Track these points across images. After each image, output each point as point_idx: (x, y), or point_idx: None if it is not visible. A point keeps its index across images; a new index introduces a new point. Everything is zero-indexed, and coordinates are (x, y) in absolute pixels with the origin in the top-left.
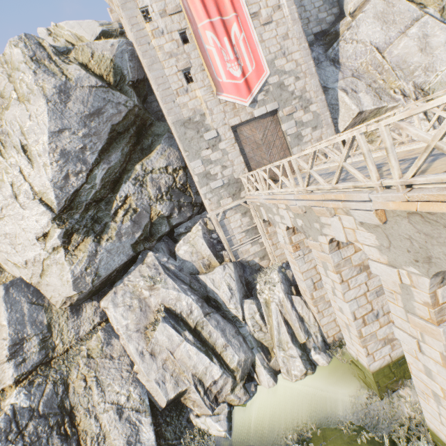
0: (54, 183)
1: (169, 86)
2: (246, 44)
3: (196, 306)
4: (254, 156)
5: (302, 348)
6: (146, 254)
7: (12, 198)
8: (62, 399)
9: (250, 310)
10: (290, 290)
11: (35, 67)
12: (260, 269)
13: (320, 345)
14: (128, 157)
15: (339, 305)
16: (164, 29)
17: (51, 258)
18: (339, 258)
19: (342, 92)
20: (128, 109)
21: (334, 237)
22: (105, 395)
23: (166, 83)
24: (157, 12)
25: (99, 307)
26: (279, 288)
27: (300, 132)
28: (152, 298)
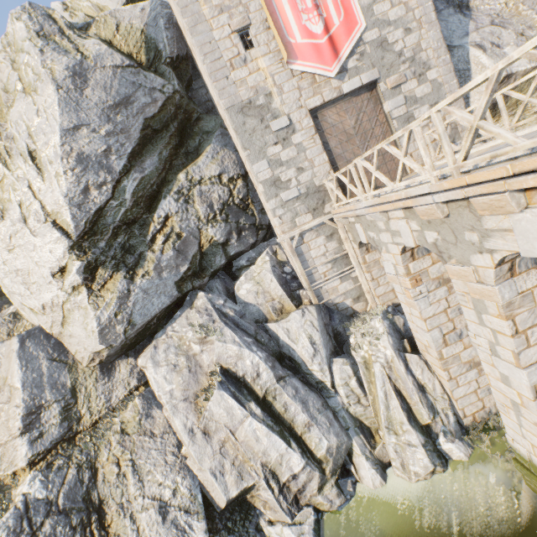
0: (70, 199)
1: (220, 55)
2: None
3: (264, 367)
4: (343, 152)
5: (425, 431)
6: (196, 295)
7: (21, 223)
8: (88, 489)
9: (342, 373)
10: (402, 346)
11: (41, 44)
12: (354, 315)
13: (452, 428)
14: (168, 163)
15: (504, 372)
16: None
17: (72, 300)
18: (513, 293)
19: (476, 49)
20: (166, 96)
21: (508, 255)
22: (144, 486)
23: (215, 51)
24: None
25: (136, 366)
26: (385, 343)
27: (411, 113)
28: (204, 355)
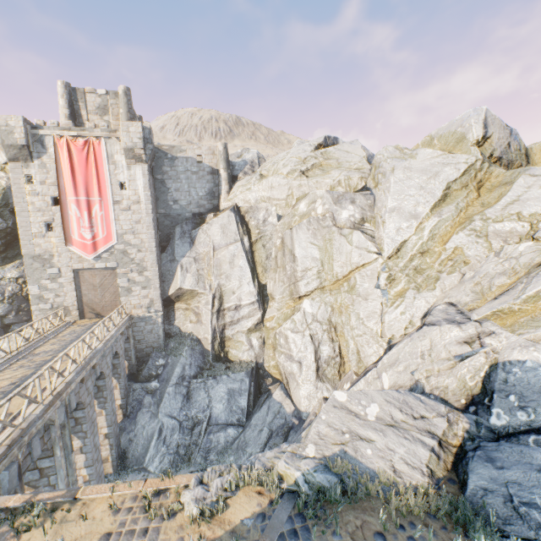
0: None
1: (31, 229)
2: (103, 219)
3: None
4: (89, 293)
5: None
6: None
7: None
8: None
9: None
10: None
11: None
12: None
13: None
14: None
15: None
16: (40, 192)
17: None
18: None
19: (180, 267)
20: None
21: None
22: None
23: (29, 226)
24: (39, 180)
25: None
26: None
27: (131, 287)
28: None
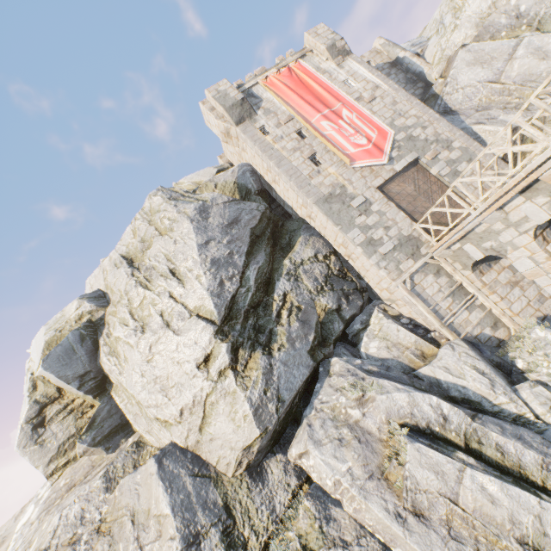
0: (211, 292)
1: (300, 173)
2: (360, 120)
3: (448, 406)
4: (415, 208)
5: None
6: (328, 363)
7: (163, 328)
8: None
9: (538, 397)
10: None
11: (174, 202)
12: (502, 342)
13: None
14: (271, 257)
15: None
16: (282, 135)
17: (218, 388)
18: None
19: (476, 125)
20: (261, 212)
21: None
22: None
23: (296, 172)
24: (272, 126)
25: (288, 462)
26: None
27: (455, 170)
28: (368, 418)
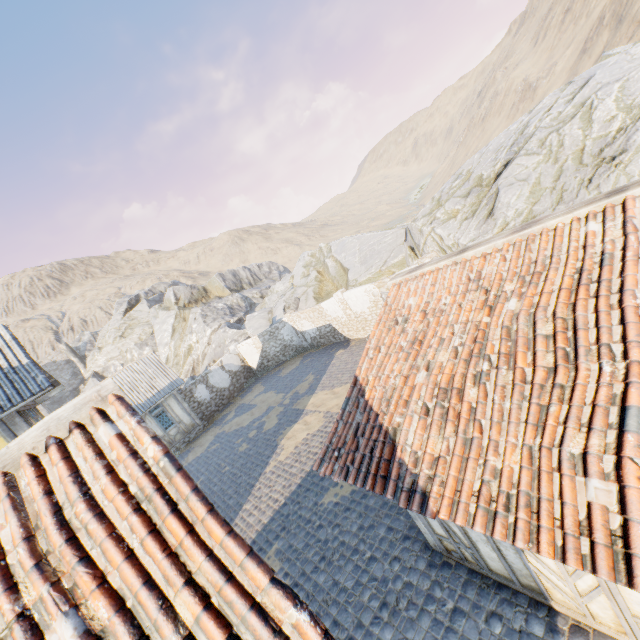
0: None
1: None
2: None
3: None
4: None
5: None
6: None
7: None
8: None
9: None
10: None
11: None
12: None
13: None
14: None
15: None
16: None
17: None
18: None
19: None
20: None
21: None
22: None
23: None
24: None
25: None
26: None
27: None
28: None
